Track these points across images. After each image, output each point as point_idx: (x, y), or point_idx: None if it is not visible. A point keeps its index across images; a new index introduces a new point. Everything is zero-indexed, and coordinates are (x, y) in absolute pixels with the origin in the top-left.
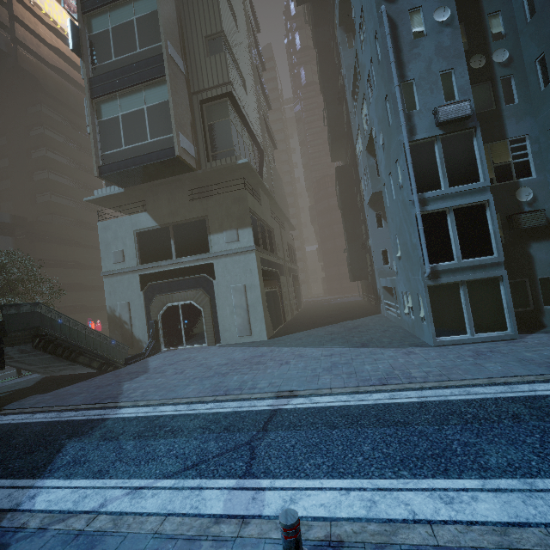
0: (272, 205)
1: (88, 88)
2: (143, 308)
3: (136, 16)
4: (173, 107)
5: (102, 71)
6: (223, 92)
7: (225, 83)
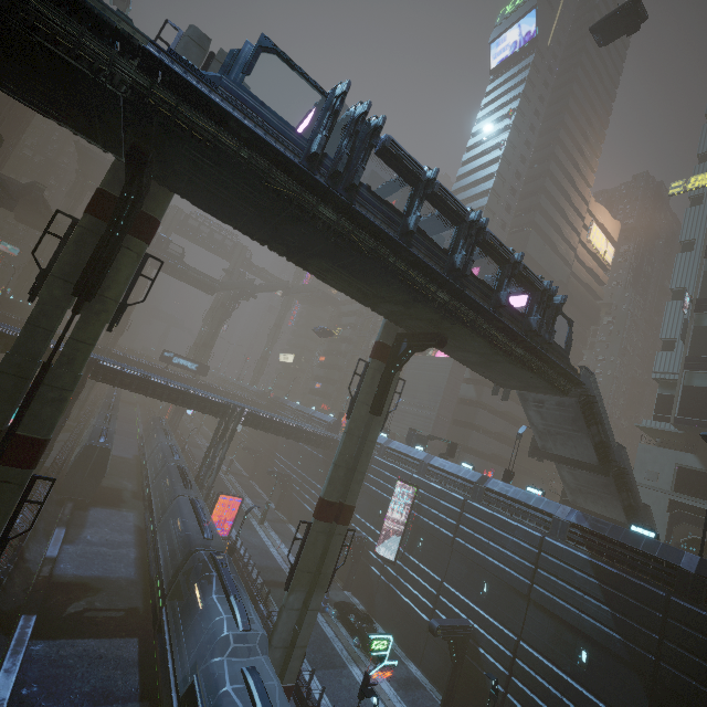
0: None
1: (683, 363)
2: (664, 526)
3: None
4: None
5: (699, 353)
6: None
7: None
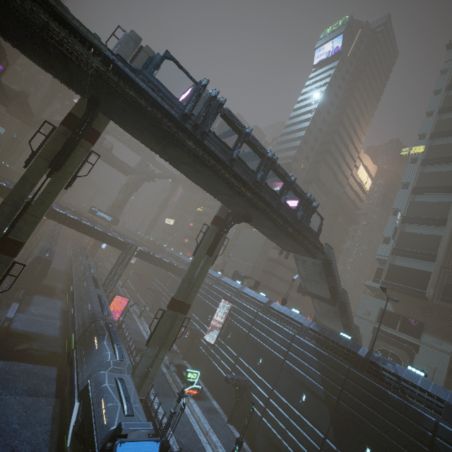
0: None
1: (391, 251)
2: (369, 341)
3: (428, 234)
4: (432, 277)
5: (400, 246)
6: None
7: None
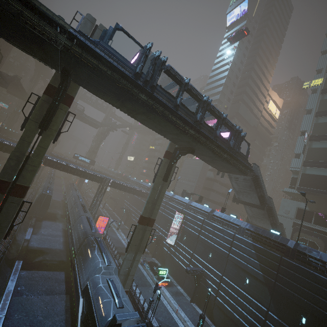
0: None
1: (302, 163)
2: (290, 233)
3: None
4: None
5: (309, 159)
6: None
7: None
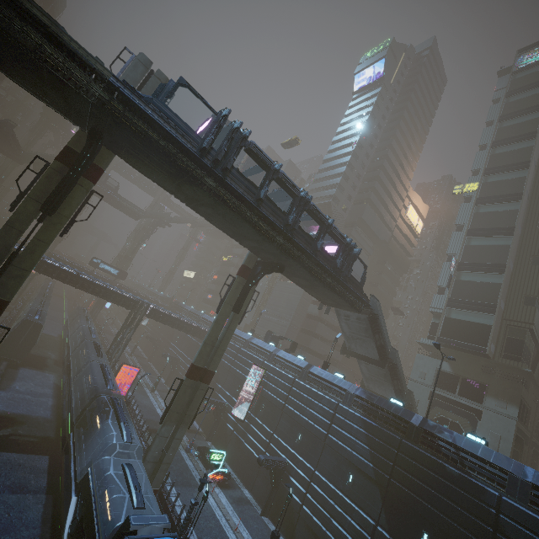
0: (535, 390)
1: (446, 302)
2: (425, 408)
3: (486, 282)
4: (493, 331)
5: (456, 297)
6: (525, 326)
7: (529, 323)
